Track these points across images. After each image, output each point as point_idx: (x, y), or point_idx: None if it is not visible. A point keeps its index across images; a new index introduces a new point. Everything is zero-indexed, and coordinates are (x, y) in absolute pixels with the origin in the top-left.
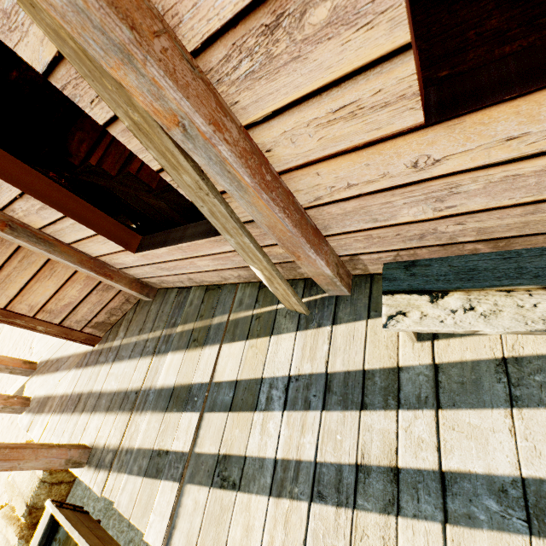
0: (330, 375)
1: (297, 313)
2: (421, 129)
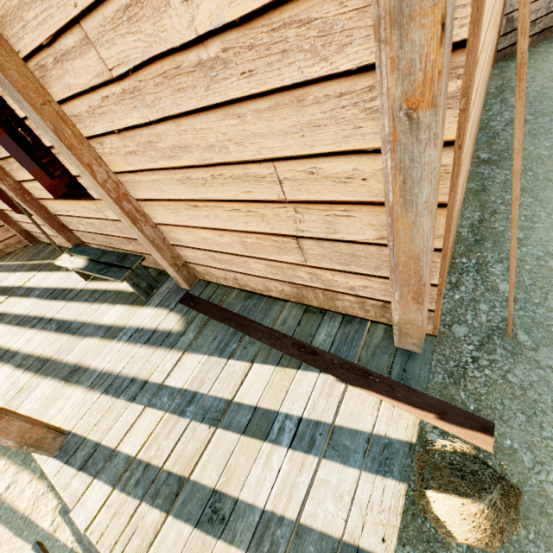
0: (57, 289)
1: None
2: (56, 200)
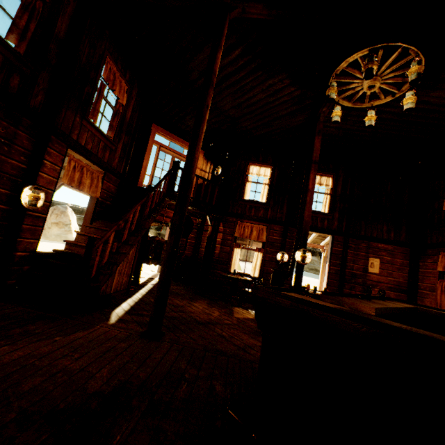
0: None
1: None
2: None
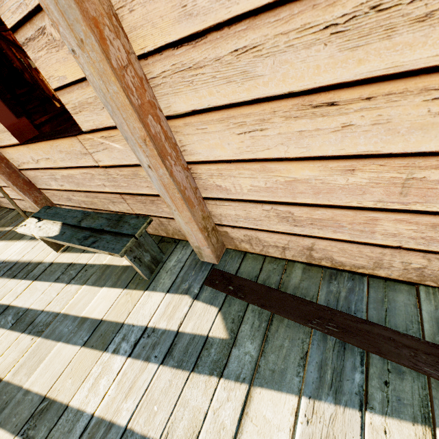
0: (18, 262)
1: None
2: (22, 145)
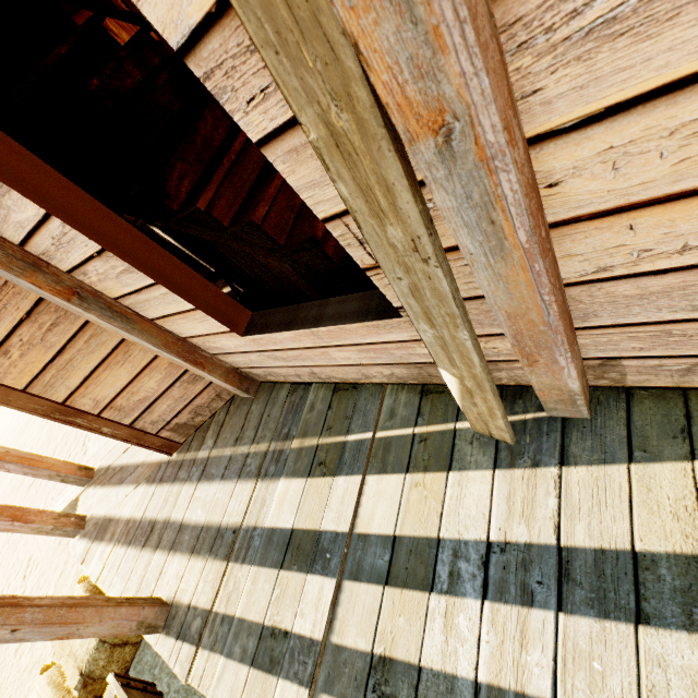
0: (566, 552)
1: (492, 439)
2: None
